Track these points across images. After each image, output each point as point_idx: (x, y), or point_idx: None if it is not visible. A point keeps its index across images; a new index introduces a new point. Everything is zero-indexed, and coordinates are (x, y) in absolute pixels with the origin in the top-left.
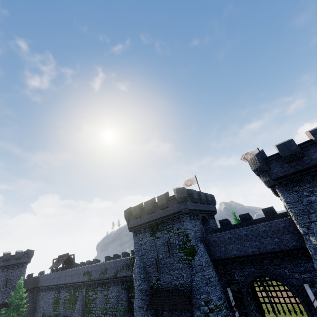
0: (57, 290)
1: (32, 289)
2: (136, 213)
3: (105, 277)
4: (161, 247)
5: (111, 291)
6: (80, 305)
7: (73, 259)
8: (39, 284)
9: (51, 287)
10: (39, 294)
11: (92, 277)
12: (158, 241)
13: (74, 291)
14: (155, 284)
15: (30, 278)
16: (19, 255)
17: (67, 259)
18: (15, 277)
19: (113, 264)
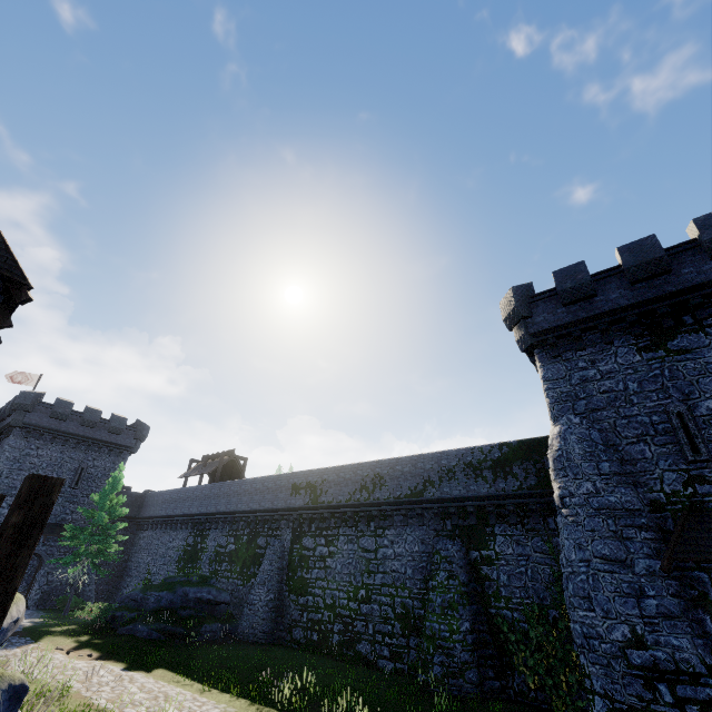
0: (196, 527)
1: (127, 520)
2: (580, 281)
3: (376, 498)
4: (709, 378)
5: (393, 540)
6: (274, 567)
7: (242, 469)
8: (147, 511)
9: (179, 520)
10: (140, 536)
11: (323, 499)
12: (689, 362)
13: (252, 535)
14: (681, 494)
15: (127, 492)
16: (117, 425)
17: (226, 466)
18: (98, 473)
19: (408, 466)
